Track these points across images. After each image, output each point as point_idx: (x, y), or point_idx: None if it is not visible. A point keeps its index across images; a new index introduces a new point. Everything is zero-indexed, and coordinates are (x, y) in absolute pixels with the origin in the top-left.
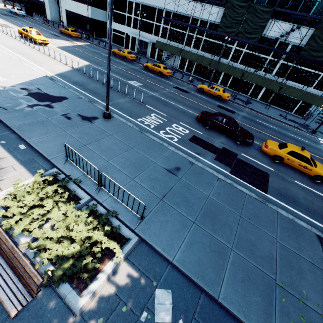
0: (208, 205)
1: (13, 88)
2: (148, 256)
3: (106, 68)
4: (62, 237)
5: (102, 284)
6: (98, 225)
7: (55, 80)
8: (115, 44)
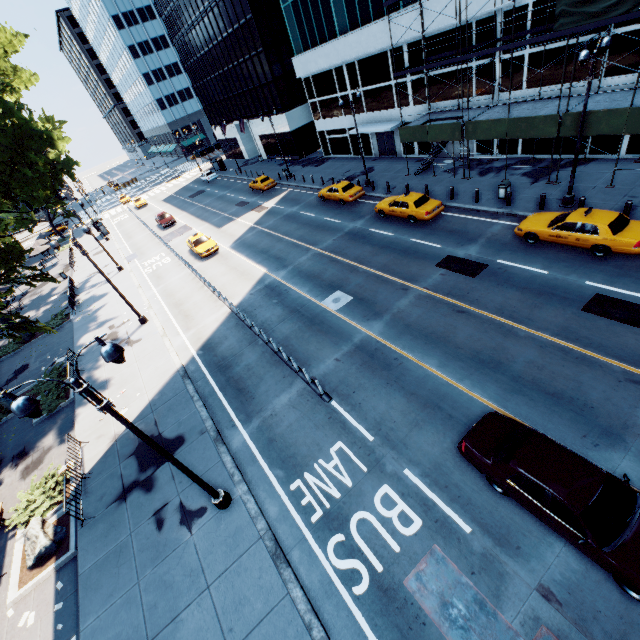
0: None
1: (126, 434)
2: None
3: (291, 272)
4: None
5: None
6: None
7: (188, 377)
8: (337, 156)
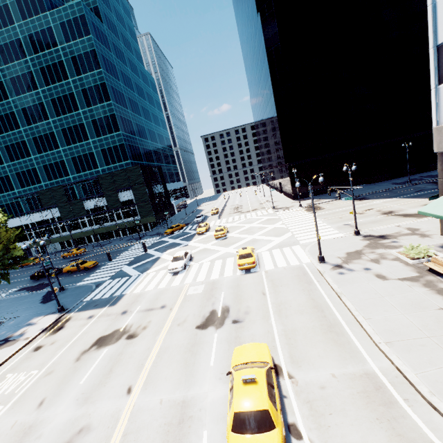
0: None
1: None
2: None
3: None
4: None
5: None
6: None
7: None
8: None
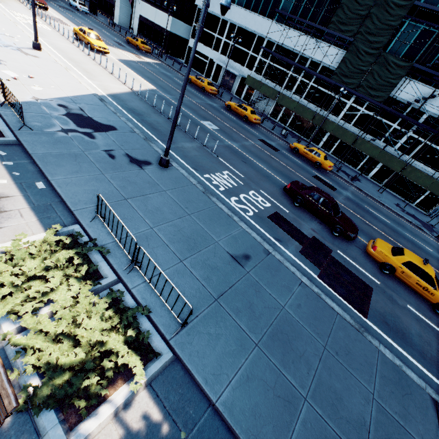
0: (281, 320)
1: (49, 102)
2: (181, 387)
3: (175, 98)
4: (62, 334)
5: (105, 422)
6: (119, 324)
7: (106, 102)
8: (193, 69)
